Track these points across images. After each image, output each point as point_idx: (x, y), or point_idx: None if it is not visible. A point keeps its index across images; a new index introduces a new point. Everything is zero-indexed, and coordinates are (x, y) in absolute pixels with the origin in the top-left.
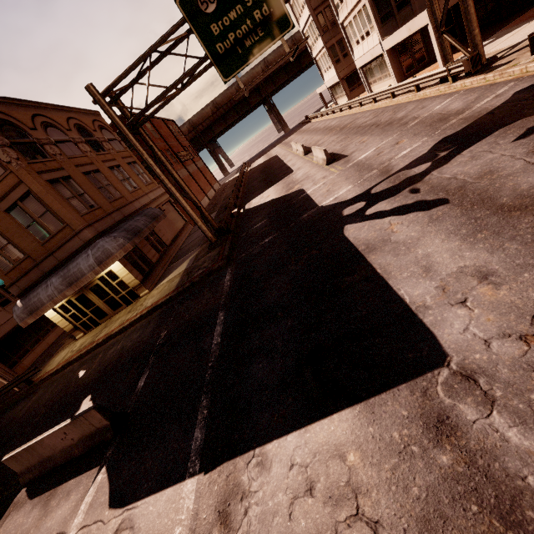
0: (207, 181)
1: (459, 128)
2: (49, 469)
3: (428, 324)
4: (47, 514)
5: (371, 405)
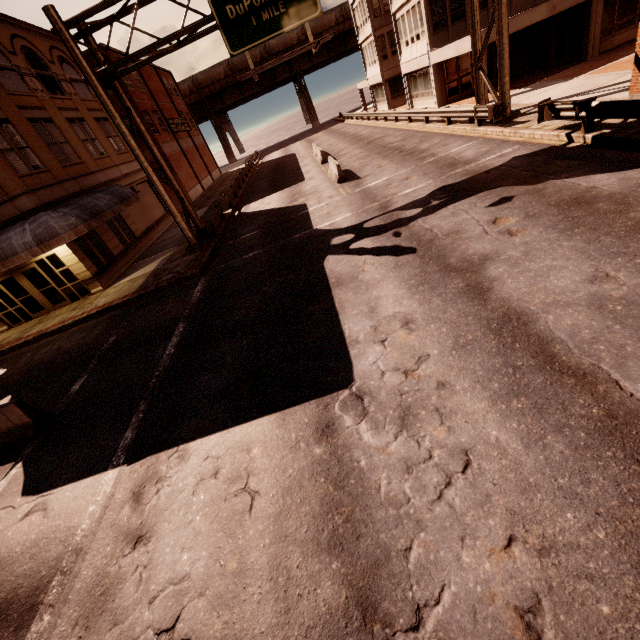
0: (204, 165)
1: (459, 180)
2: None
3: (352, 356)
4: None
5: (285, 414)
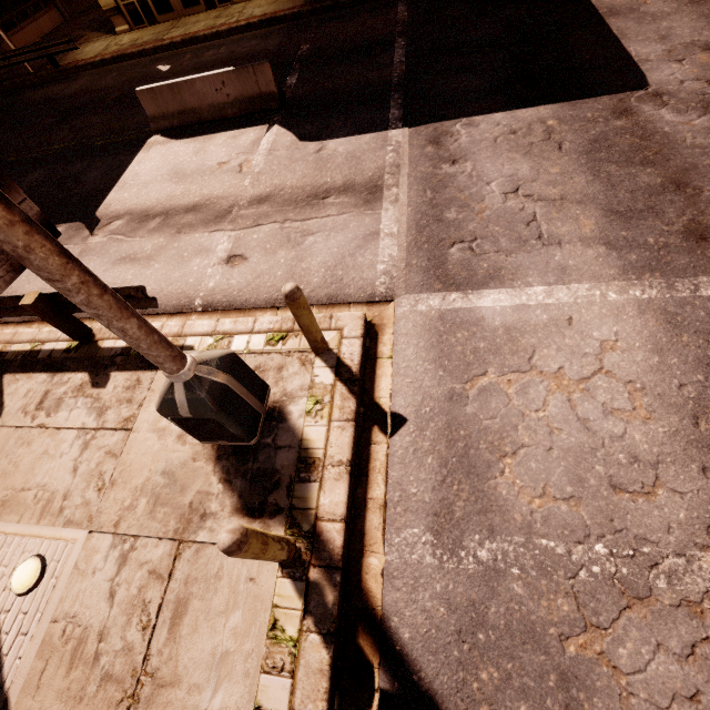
0: None
1: None
2: (192, 122)
3: (643, 70)
4: (214, 146)
5: (575, 104)
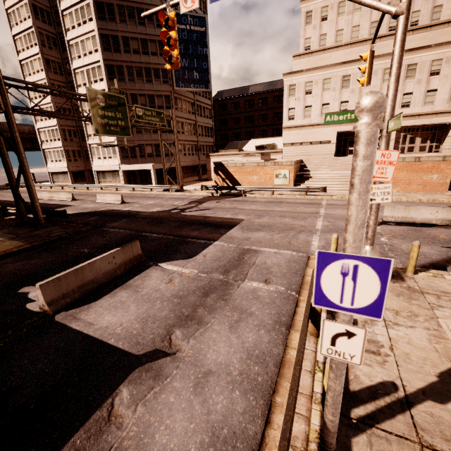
0: None
1: (194, 200)
2: (92, 289)
3: (236, 218)
4: (141, 284)
5: (240, 224)
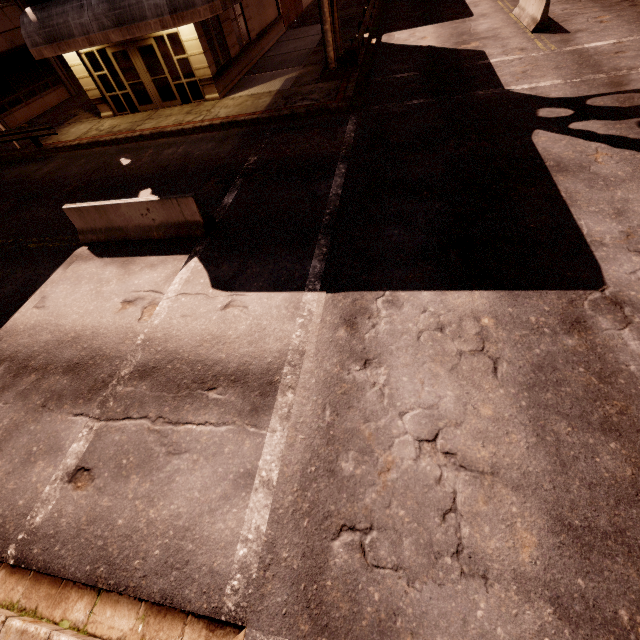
0: None
1: None
2: (118, 239)
3: (597, 258)
4: (129, 274)
5: (516, 295)
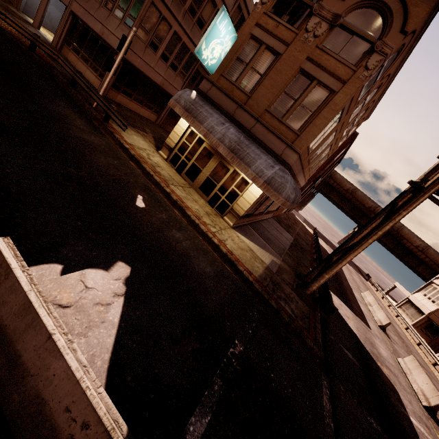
0: None
1: None
2: None
3: None
4: None
5: None
